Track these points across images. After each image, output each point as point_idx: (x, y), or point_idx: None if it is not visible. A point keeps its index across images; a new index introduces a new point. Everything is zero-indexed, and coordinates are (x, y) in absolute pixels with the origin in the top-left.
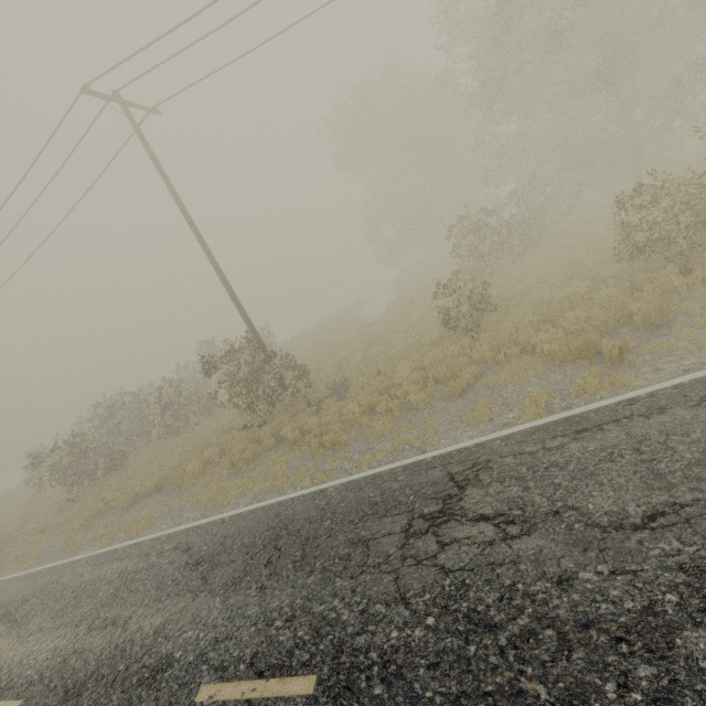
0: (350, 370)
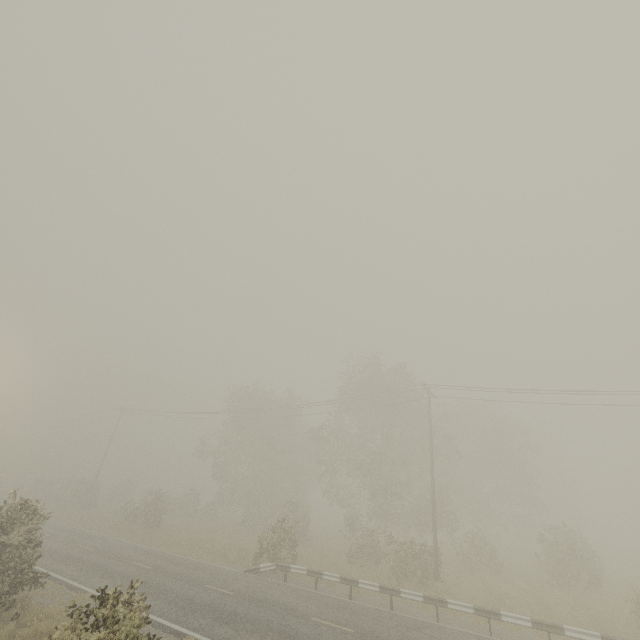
0: (99, 512)
